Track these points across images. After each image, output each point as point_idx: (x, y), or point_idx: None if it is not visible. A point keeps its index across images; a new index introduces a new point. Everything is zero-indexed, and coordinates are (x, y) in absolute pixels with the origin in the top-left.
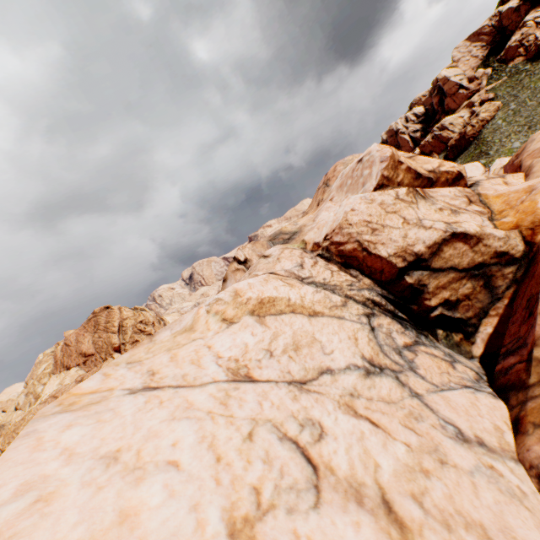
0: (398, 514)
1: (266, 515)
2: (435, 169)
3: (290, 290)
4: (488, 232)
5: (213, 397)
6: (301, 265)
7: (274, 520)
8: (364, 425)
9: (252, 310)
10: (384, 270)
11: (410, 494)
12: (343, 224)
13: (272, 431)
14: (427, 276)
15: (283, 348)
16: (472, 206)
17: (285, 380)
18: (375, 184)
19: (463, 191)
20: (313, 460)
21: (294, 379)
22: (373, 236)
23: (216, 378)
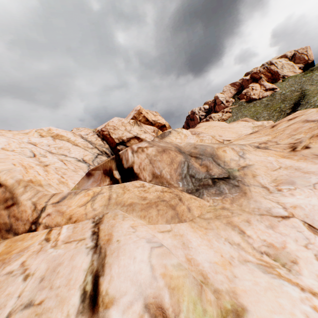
0: (48, 166)
1: (13, 152)
2: (156, 120)
3: (73, 137)
4: (146, 139)
5: (18, 141)
6: (87, 134)
7: (14, 153)
8: (61, 162)
9: (53, 136)
10: (113, 143)
11: (56, 168)
12: (107, 124)
13: (30, 150)
14: (124, 148)
15: (55, 146)
16: (153, 133)
17: (47, 150)
18: (131, 118)
19: (155, 128)
20: (36, 156)
21: (51, 152)
22: (113, 131)
23: (24, 141)
